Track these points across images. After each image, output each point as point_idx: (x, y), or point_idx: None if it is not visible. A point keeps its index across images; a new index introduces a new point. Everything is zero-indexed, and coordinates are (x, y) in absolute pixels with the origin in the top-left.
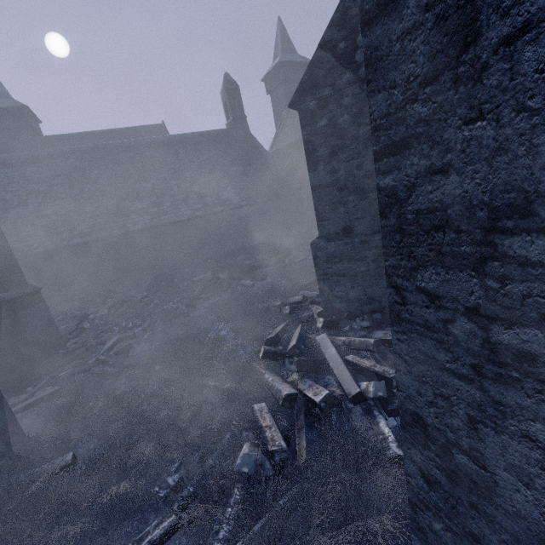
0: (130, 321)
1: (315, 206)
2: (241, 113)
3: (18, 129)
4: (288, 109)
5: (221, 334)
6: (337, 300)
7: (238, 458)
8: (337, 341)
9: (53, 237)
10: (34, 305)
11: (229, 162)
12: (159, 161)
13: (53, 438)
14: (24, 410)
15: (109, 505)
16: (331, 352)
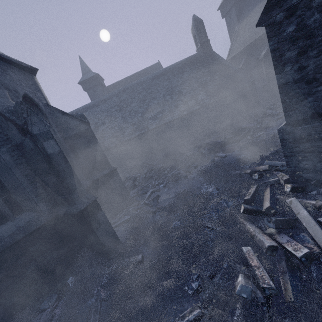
0: (156, 181)
1: (282, 100)
2: (205, 39)
3: (96, 86)
4: (239, 23)
5: (209, 191)
6: (304, 171)
7: (236, 283)
8: (306, 203)
9: (116, 138)
10: (115, 176)
11: (200, 75)
12: (160, 86)
13: (131, 244)
14: (117, 226)
15: (163, 291)
16: (303, 214)
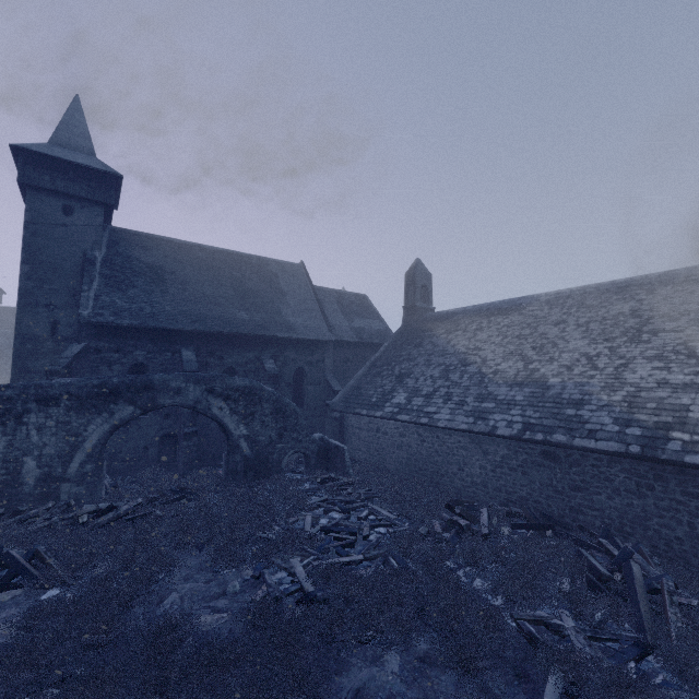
0: None
1: None
2: None
3: None
4: None
5: None
6: None
7: None
8: None
9: None
10: None
11: None
12: None
13: None
14: None
15: None
16: None
